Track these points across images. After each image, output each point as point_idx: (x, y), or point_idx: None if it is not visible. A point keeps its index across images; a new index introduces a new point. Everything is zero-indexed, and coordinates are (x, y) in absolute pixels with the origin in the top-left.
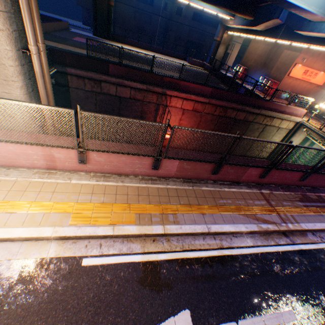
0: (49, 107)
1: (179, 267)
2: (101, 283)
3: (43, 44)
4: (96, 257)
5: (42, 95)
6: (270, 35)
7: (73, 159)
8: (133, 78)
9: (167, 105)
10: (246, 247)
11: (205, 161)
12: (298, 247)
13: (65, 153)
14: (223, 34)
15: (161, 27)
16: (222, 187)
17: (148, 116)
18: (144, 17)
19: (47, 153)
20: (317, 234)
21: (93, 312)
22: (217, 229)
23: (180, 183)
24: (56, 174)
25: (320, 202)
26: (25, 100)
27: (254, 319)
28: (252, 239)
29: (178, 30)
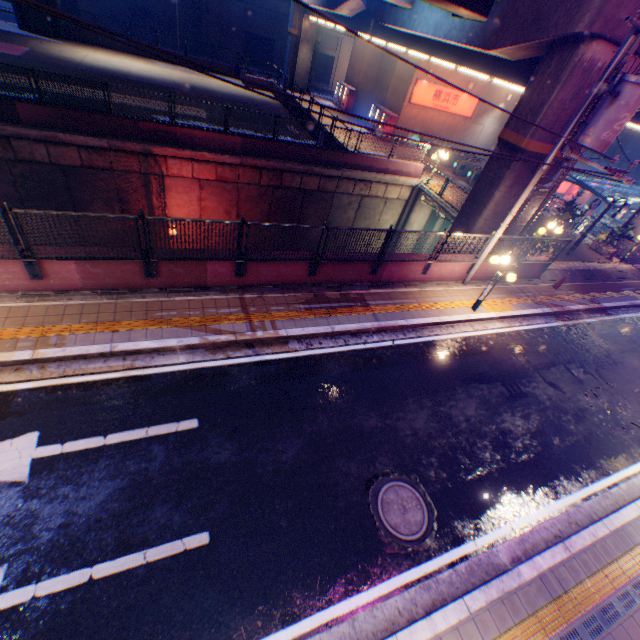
0: None
1: (47, 394)
2: None
3: None
4: None
5: None
6: (360, 28)
7: None
8: (77, 128)
9: (164, 174)
10: (174, 364)
11: (115, 259)
12: (262, 358)
13: None
14: (302, 22)
15: (185, 4)
16: (174, 296)
17: (135, 198)
18: None
19: None
20: (307, 342)
21: None
22: (128, 348)
23: (95, 296)
24: None
25: (340, 302)
26: None
27: (135, 431)
28: (189, 355)
29: (222, 10)
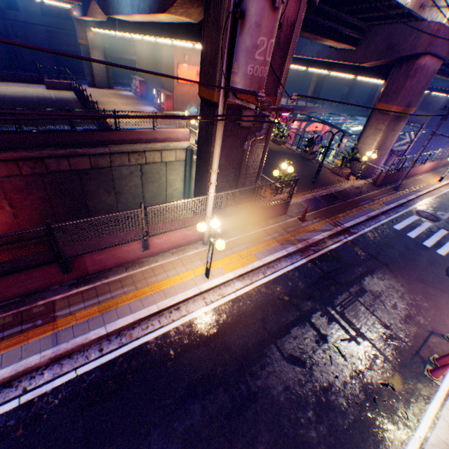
0: None
1: None
2: None
3: None
4: None
5: None
6: (113, 27)
7: None
8: None
9: None
10: None
11: None
12: None
13: None
14: (87, 33)
15: None
16: None
17: None
18: None
19: None
20: None
21: None
22: None
23: None
24: None
25: (8, 328)
26: None
27: None
28: None
29: (27, 34)
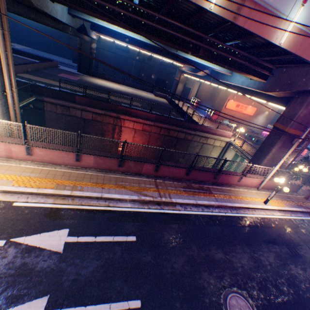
0: (9, 122)
1: (73, 212)
2: (22, 213)
3: (16, 89)
4: (23, 202)
5: (12, 116)
6: (206, 80)
7: (24, 152)
8: (94, 106)
9: (122, 125)
10: (126, 207)
11: (109, 157)
12: (164, 211)
13: (18, 148)
14: (180, 76)
15: (136, 67)
16: (127, 176)
17: (107, 133)
18: (122, 60)
19: (8, 147)
20: (184, 206)
21: (12, 223)
22: (108, 196)
23: (96, 171)
24: (12, 161)
25: (199, 189)
26: (0, 118)
27: (108, 237)
28: (132, 204)
29: (149, 70)
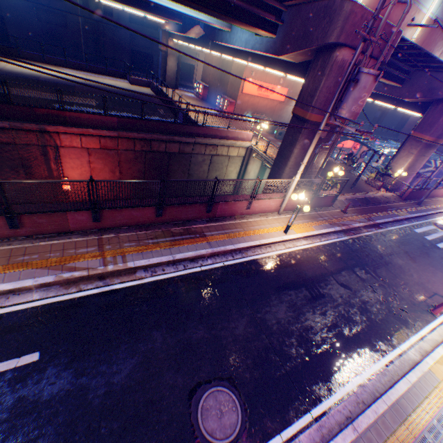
0: None
1: None
2: None
3: None
4: None
5: None
6: (203, 45)
7: None
8: None
9: (59, 145)
10: (28, 302)
11: None
12: (111, 288)
13: None
14: (168, 42)
15: (88, 31)
16: (38, 242)
17: (36, 164)
18: (54, 16)
19: None
20: (152, 270)
21: None
22: None
23: None
24: None
25: (183, 235)
26: None
27: None
28: (44, 292)
29: (114, 35)
